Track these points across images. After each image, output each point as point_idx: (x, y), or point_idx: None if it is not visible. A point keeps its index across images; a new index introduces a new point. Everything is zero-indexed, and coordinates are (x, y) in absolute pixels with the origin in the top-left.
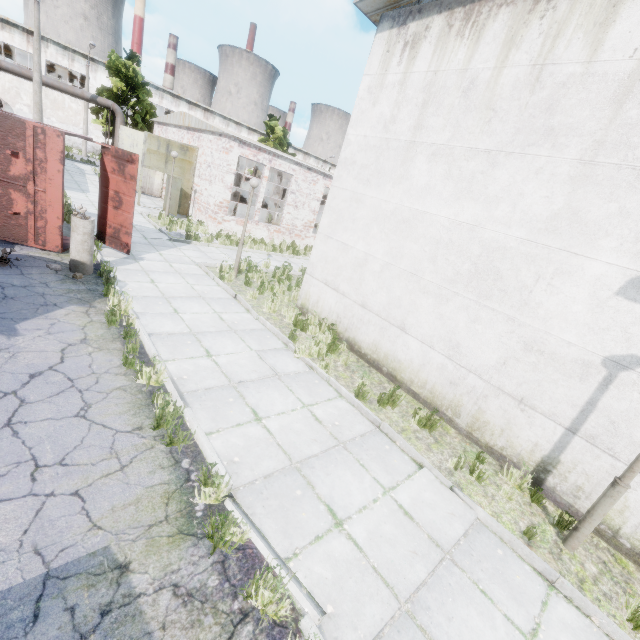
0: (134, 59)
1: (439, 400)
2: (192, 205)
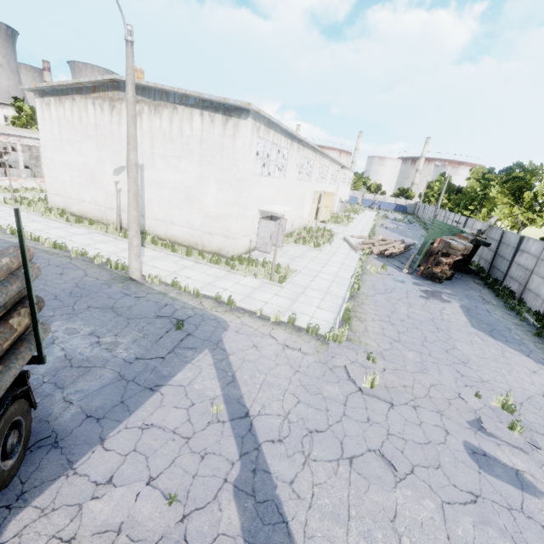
0: None
1: (99, 219)
2: None
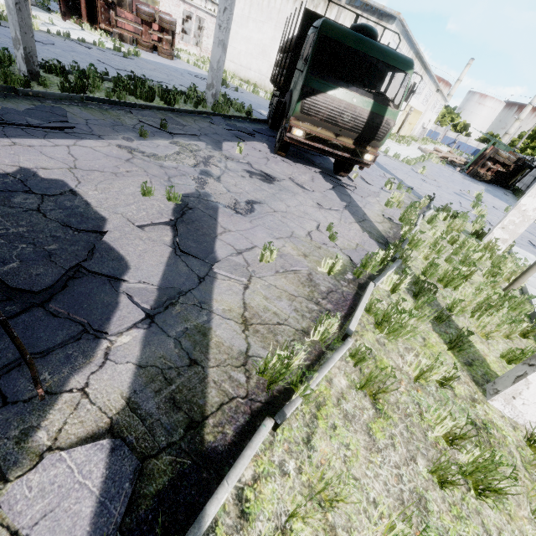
0: None
1: (258, 85)
2: None
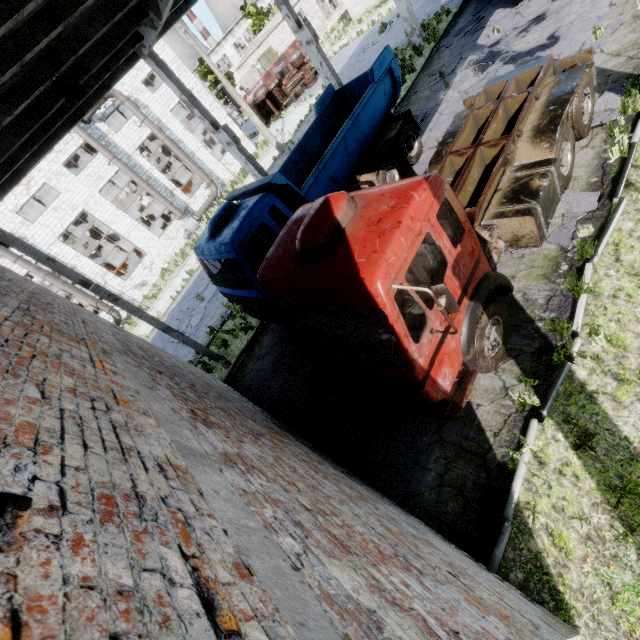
0: (203, 61)
1: None
2: None
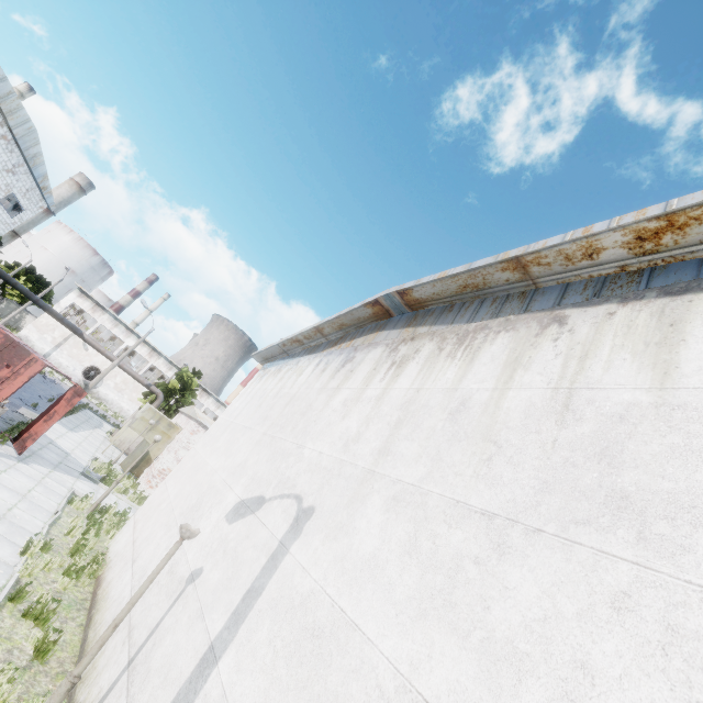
0: (198, 375)
1: (92, 644)
2: (147, 469)
